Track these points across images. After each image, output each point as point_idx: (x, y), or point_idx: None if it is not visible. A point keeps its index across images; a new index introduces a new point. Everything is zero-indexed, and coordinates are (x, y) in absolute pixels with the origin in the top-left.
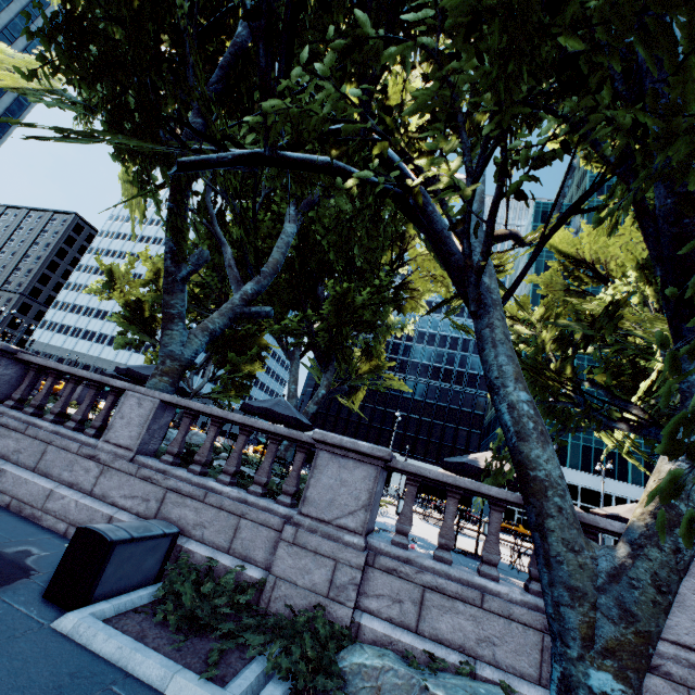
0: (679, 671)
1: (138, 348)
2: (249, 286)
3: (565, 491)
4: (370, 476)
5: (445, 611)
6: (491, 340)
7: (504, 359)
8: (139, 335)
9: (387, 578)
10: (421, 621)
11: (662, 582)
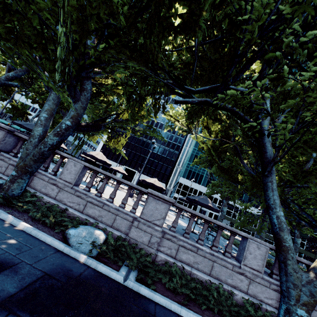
0: (60, 185)
1: (4, 101)
2: (11, 73)
3: (36, 138)
4: (3, 134)
5: (12, 170)
6: (47, 99)
7: (46, 105)
8: (3, 94)
9: (0, 161)
10: (5, 172)
11: (35, 155)
